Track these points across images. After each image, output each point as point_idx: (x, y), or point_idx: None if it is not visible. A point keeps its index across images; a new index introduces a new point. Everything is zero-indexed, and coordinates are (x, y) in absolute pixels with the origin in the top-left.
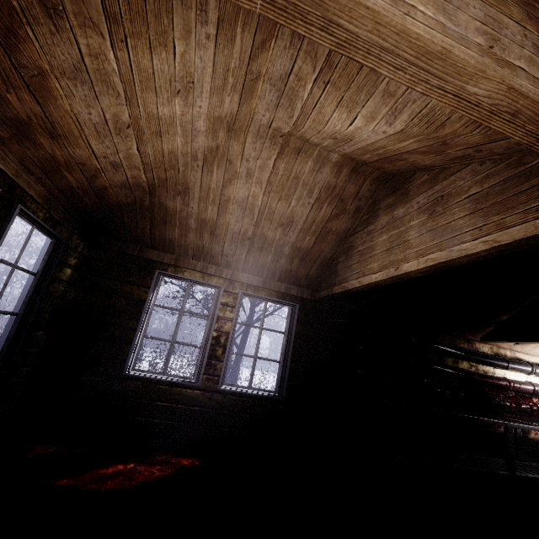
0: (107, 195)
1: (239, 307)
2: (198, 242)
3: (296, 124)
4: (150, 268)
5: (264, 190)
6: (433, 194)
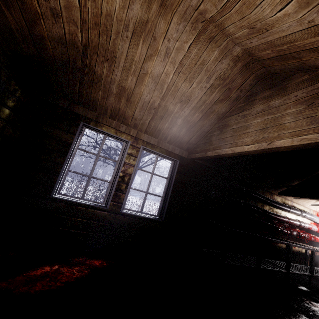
0: (44, 48)
1: (139, 158)
2: (116, 105)
3: (224, 7)
4: (76, 119)
5: (175, 70)
6: (313, 89)
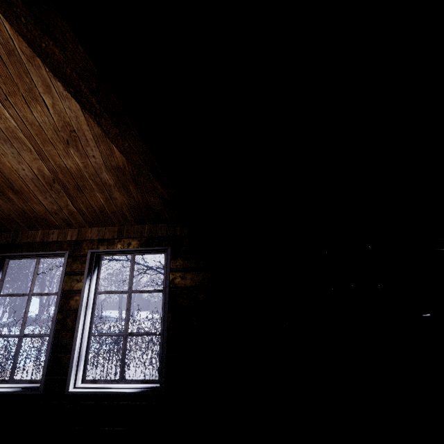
0: None
1: (98, 272)
2: (15, 208)
3: None
4: None
5: None
6: None
